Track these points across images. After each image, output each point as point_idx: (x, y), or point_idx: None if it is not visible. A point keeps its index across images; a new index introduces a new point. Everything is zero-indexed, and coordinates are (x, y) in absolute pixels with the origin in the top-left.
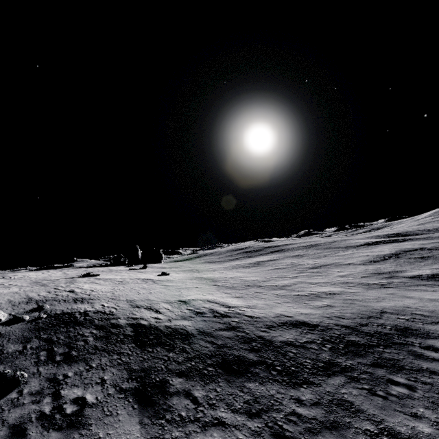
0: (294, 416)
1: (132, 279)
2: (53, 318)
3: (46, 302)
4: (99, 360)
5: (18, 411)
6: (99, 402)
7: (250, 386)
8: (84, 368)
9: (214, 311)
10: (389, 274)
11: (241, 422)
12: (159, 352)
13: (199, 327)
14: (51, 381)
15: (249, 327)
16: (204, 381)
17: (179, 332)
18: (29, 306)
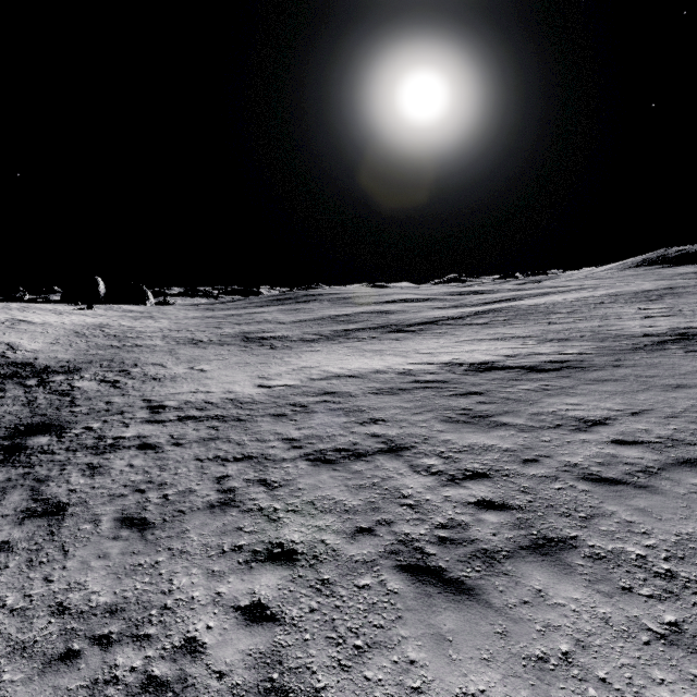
0: None
1: None
2: None
3: None
4: None
5: None
6: None
7: None
8: None
9: None
10: (252, 333)
11: None
12: None
13: None
14: None
15: None
16: None
17: None
18: None
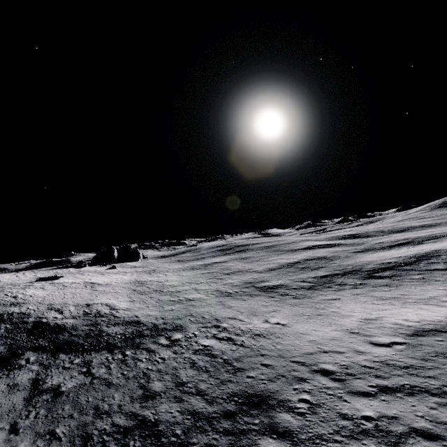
0: (62, 367)
1: (78, 283)
2: None
3: None
4: None
5: None
6: None
7: (61, 355)
8: None
9: (98, 313)
10: (255, 283)
11: (37, 369)
12: (35, 338)
13: (75, 324)
14: None
15: (104, 324)
16: (43, 353)
17: (60, 327)
18: None
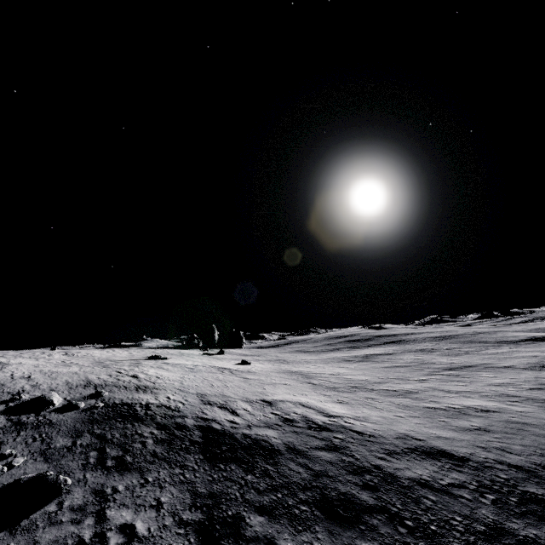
0: None
1: (205, 366)
2: (111, 409)
3: (106, 388)
4: (157, 472)
5: (54, 532)
6: (152, 535)
7: None
8: (137, 482)
9: (308, 420)
10: None
11: None
12: (233, 471)
13: (288, 441)
14: (97, 495)
15: (359, 449)
16: (295, 526)
17: (261, 445)
18: (86, 390)
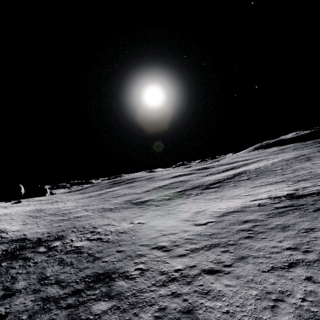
0: None
1: None
2: None
3: None
4: None
5: None
6: None
7: None
8: None
9: None
10: (132, 200)
11: None
12: None
13: None
14: None
15: None
16: None
17: None
18: None
